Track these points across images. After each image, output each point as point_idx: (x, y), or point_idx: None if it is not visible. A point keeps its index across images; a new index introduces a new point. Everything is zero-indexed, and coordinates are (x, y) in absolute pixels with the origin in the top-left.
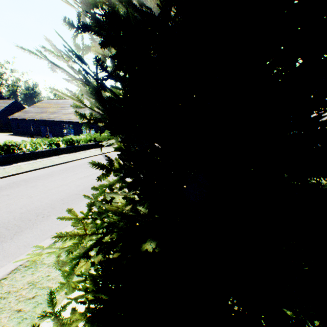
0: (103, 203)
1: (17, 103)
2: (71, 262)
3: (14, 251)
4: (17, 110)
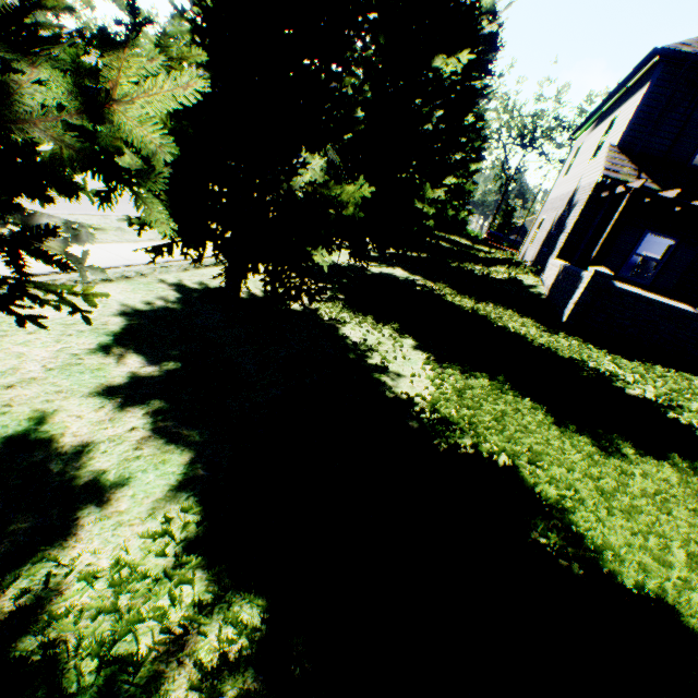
0: None
1: None
2: None
3: (33, 207)
4: None
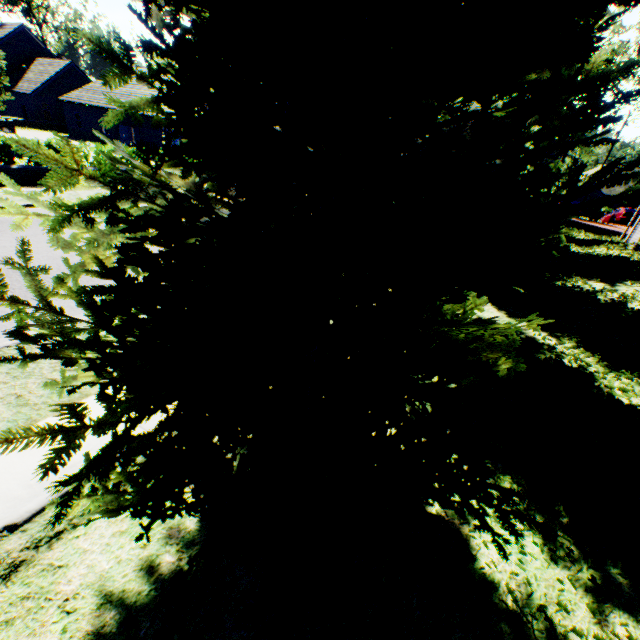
0: (134, 159)
1: (75, 69)
2: (57, 210)
3: None
4: (76, 86)
